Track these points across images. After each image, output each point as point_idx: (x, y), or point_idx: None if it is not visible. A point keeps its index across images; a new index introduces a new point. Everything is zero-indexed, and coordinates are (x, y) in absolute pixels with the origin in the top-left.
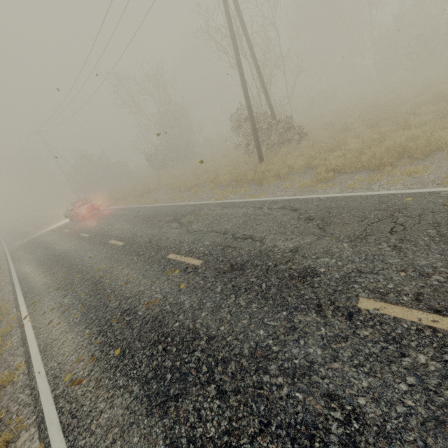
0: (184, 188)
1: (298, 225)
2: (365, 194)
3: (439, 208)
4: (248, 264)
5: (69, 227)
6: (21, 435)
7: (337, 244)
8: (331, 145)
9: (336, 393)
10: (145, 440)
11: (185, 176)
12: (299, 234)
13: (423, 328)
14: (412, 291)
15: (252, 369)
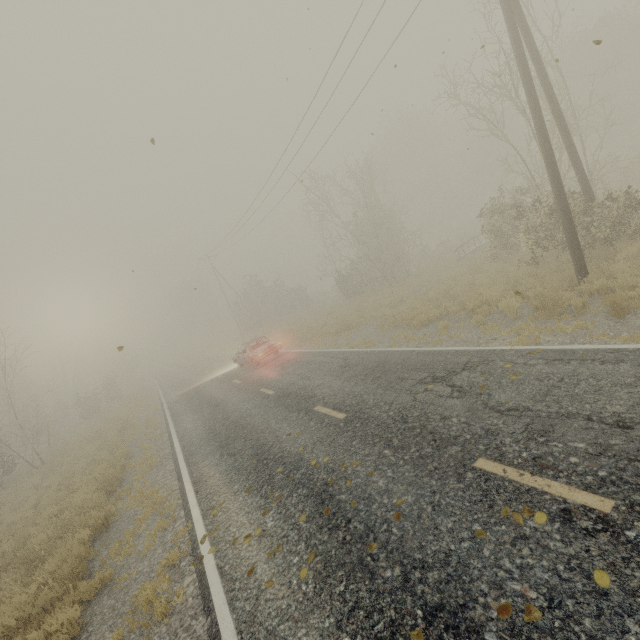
0: (416, 323)
1: None
2: None
3: None
4: None
5: (240, 377)
6: None
7: None
8: None
9: None
10: None
11: (410, 303)
12: None
13: None
14: None
15: None
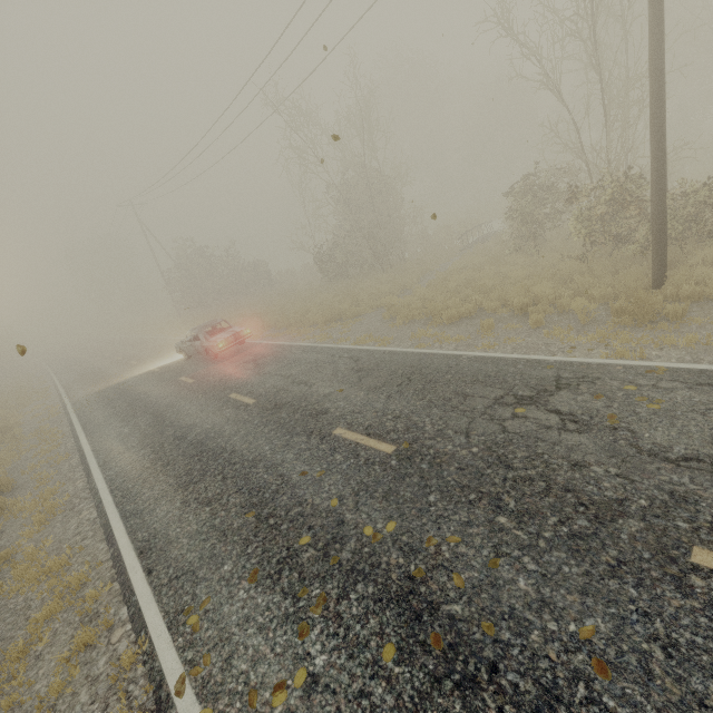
0: (445, 319)
1: None
2: None
3: None
4: None
5: (191, 373)
6: None
7: None
8: None
9: None
10: None
11: (426, 293)
12: None
13: None
14: None
15: None
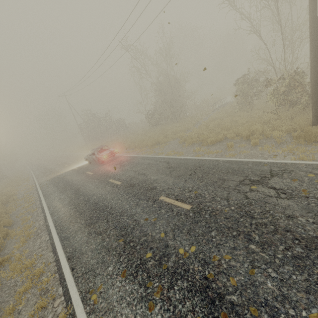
0: (209, 142)
1: None
2: None
3: None
4: None
5: (91, 170)
6: None
7: None
8: None
9: None
10: None
11: (198, 131)
12: None
13: None
14: None
15: None
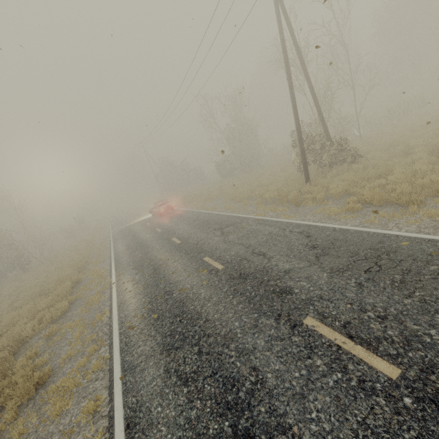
0: (238, 199)
1: (302, 250)
2: (373, 231)
3: (422, 257)
4: (251, 275)
5: (151, 221)
6: (101, 348)
7: (319, 273)
8: (377, 172)
9: (258, 367)
10: (155, 365)
11: (242, 187)
12: (298, 259)
13: (333, 345)
14: (345, 320)
15: (221, 343)
